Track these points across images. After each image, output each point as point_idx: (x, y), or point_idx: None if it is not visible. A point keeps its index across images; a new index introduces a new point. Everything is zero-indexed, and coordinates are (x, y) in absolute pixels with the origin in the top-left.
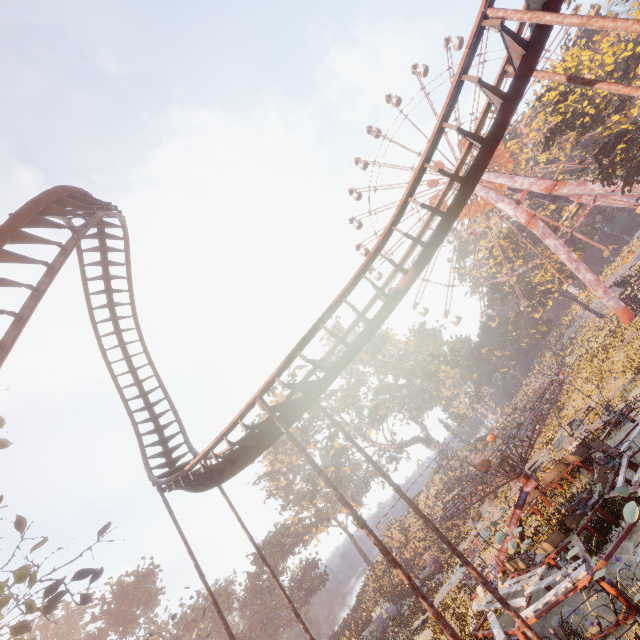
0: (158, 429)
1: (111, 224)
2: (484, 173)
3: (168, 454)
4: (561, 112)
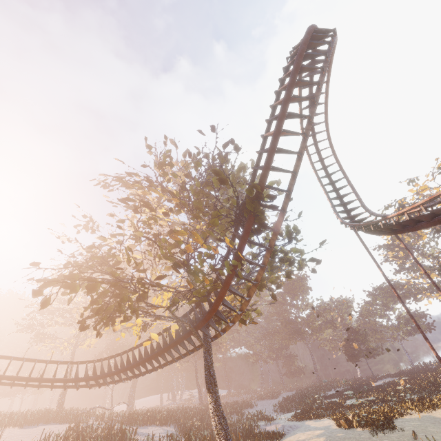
0: (340, 197)
1: (322, 51)
2: None
3: (348, 212)
4: None
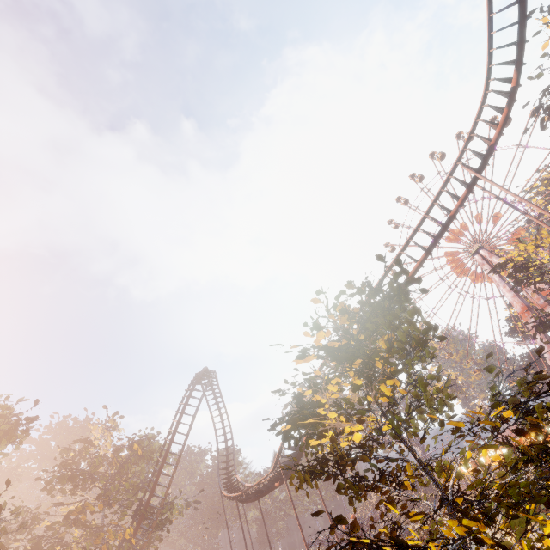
0: (225, 441)
1: (209, 370)
2: (492, 256)
3: (227, 455)
4: (517, 278)
